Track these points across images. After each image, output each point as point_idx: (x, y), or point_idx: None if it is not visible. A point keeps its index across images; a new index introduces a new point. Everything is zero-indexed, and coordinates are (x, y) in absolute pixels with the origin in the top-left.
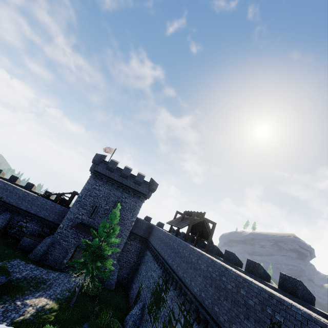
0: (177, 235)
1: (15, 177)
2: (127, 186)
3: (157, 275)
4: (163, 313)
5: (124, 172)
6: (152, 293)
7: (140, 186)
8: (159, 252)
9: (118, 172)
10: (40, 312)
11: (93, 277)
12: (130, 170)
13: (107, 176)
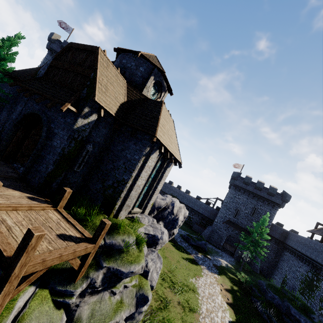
0: (321, 242)
1: (179, 186)
2: (262, 196)
3: (304, 270)
4: (318, 294)
5: (258, 185)
6: (301, 282)
7: (273, 197)
8: (304, 253)
9: (252, 186)
10: (228, 266)
11: (253, 256)
12: (263, 184)
13: (244, 188)
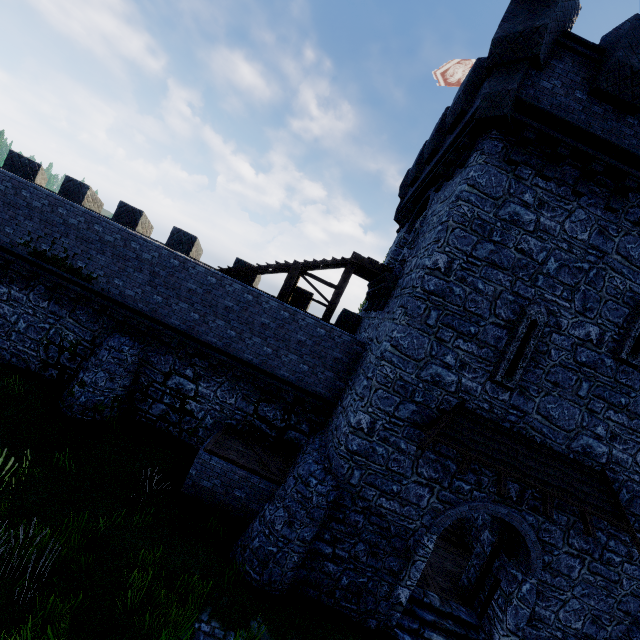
0: None
1: (130, 211)
2: None
3: None
4: None
5: None
6: None
7: None
8: None
9: None
10: None
11: None
12: None
13: (597, 137)
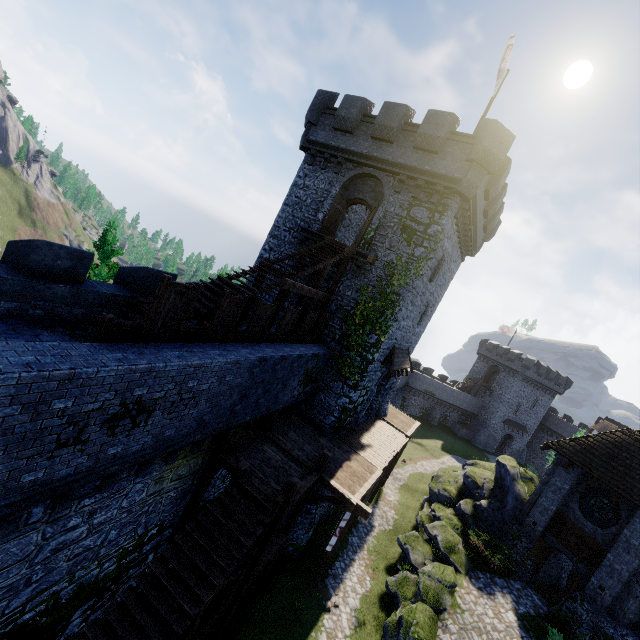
0: None
1: (418, 364)
2: (548, 387)
3: None
4: None
5: (550, 376)
6: None
7: (558, 386)
8: None
9: (543, 375)
10: None
11: None
12: (555, 374)
13: (534, 379)
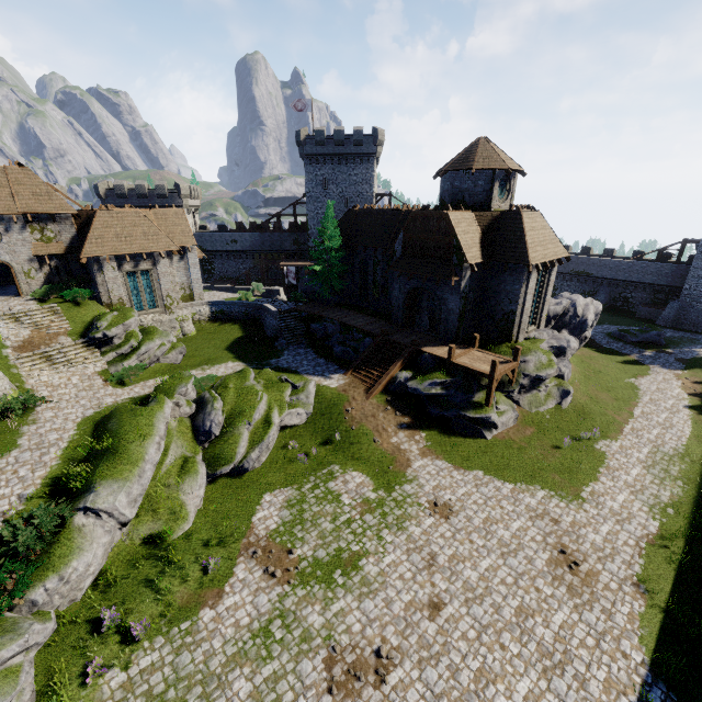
0: None
1: (586, 248)
2: None
3: None
4: None
5: None
6: None
7: None
8: None
9: None
10: None
11: None
12: None
13: None
